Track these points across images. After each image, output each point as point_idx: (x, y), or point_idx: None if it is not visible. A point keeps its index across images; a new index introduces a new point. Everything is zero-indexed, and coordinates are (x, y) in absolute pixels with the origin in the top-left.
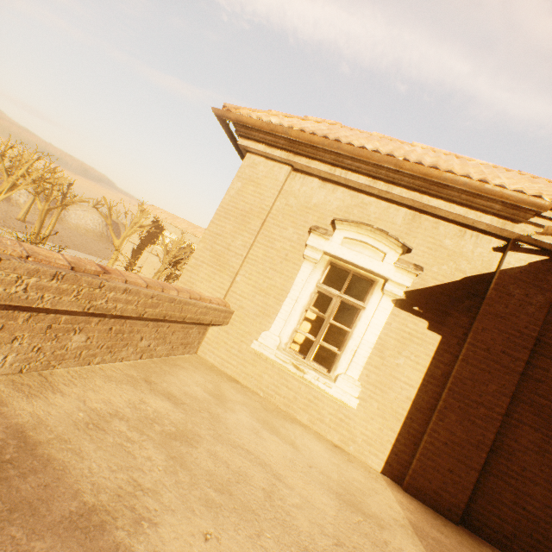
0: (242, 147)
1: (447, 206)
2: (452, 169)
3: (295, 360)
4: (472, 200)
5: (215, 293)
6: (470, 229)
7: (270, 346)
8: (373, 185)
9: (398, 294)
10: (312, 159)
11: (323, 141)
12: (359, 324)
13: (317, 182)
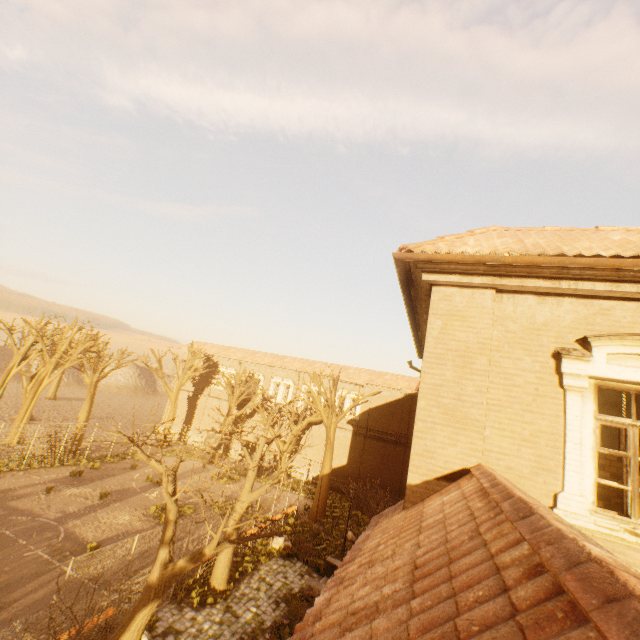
0: (426, 282)
1: None
2: None
3: (623, 524)
4: None
5: (468, 458)
6: None
7: (578, 512)
8: (615, 289)
9: None
10: (525, 278)
11: (550, 260)
12: None
13: (532, 298)
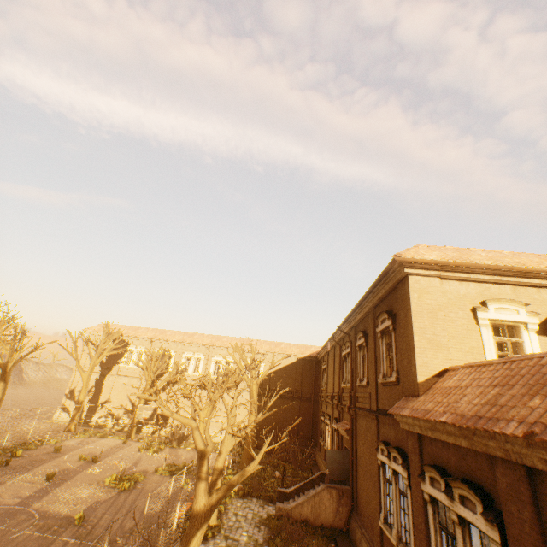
0: (405, 273)
1: (530, 280)
2: (531, 265)
3: None
4: (541, 276)
5: (445, 364)
6: (540, 288)
7: None
8: (492, 278)
9: (536, 328)
10: (455, 272)
11: (470, 264)
12: (527, 351)
13: (456, 282)
